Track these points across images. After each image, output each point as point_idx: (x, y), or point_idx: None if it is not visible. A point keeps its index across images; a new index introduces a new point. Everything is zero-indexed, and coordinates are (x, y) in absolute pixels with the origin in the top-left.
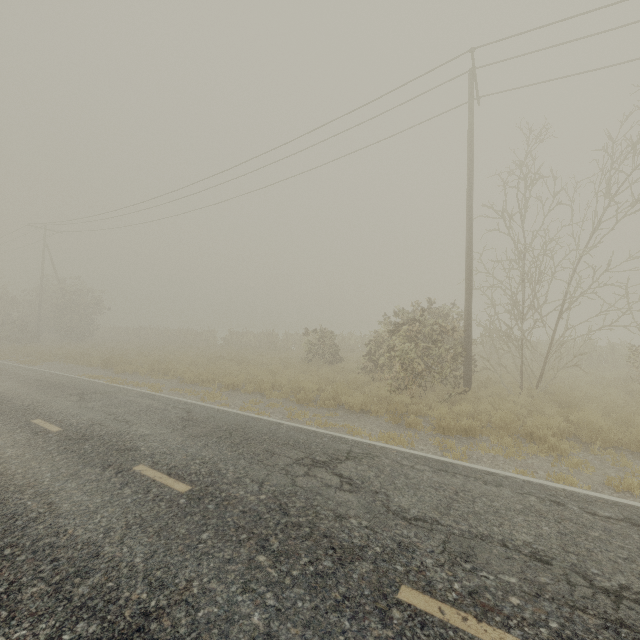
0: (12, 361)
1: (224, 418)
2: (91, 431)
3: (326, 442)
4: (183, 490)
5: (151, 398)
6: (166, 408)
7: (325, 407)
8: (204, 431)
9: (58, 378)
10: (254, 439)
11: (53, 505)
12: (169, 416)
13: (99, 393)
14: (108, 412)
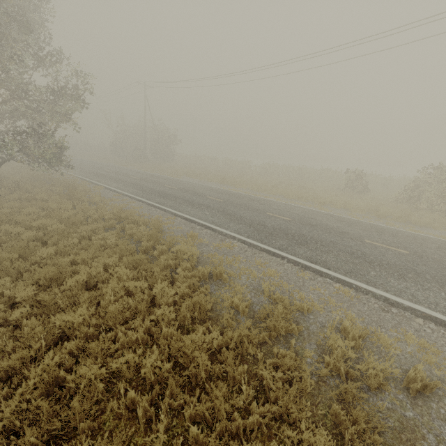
0: (161, 174)
1: (358, 222)
2: (307, 222)
3: (437, 240)
4: (406, 252)
5: (295, 206)
6: (316, 213)
7: (398, 221)
8: (363, 228)
9: (218, 189)
10: (396, 235)
11: (360, 251)
12: (328, 218)
13: (262, 201)
14: (293, 212)
